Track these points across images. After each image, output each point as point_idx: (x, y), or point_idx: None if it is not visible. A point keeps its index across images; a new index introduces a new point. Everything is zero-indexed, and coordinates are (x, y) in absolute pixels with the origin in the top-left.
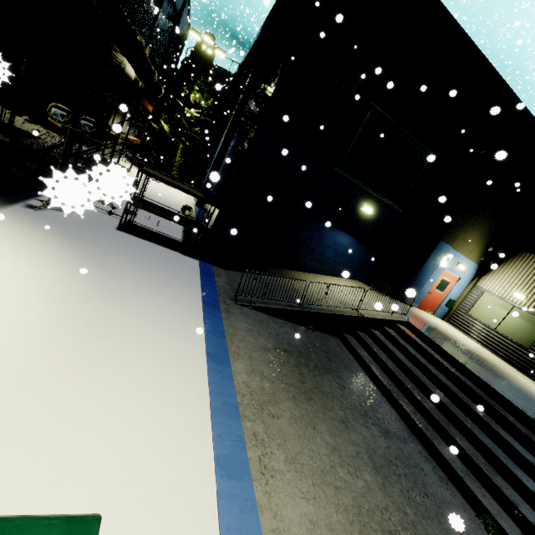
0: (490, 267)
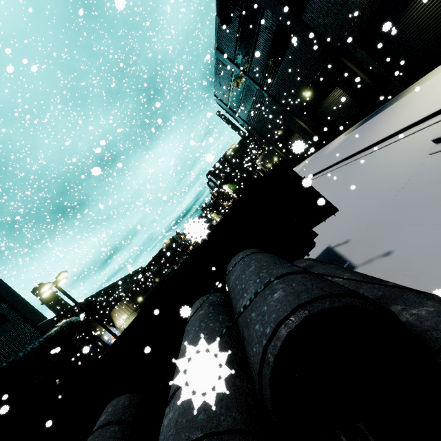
0: (113, 323)
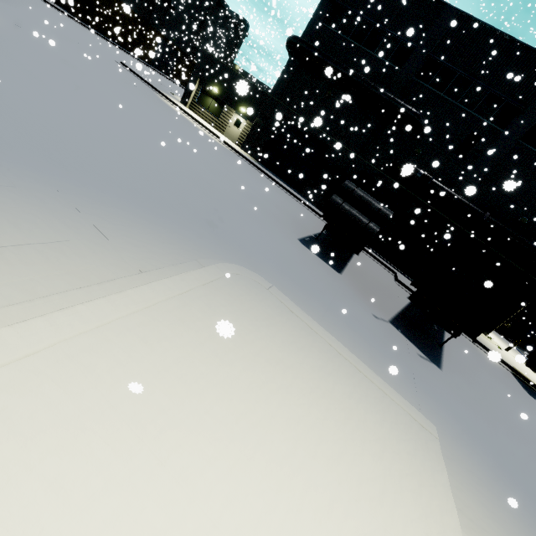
0: None
